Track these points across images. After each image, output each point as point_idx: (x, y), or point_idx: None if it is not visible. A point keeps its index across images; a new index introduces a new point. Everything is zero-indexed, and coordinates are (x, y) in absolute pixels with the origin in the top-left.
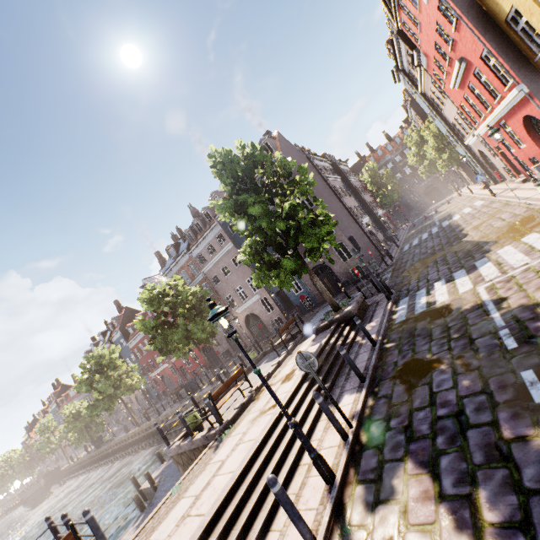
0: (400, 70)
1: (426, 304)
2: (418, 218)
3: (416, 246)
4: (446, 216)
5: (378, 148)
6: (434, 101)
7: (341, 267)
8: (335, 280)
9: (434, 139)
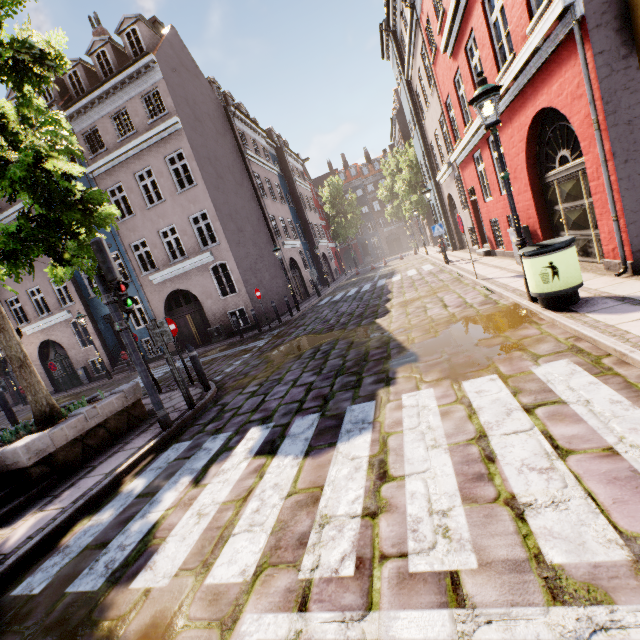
0: (391, 30)
1: (139, 542)
2: (368, 266)
3: (332, 304)
4: (390, 273)
5: (353, 165)
6: (420, 101)
7: (216, 303)
8: (204, 322)
9: (409, 171)
